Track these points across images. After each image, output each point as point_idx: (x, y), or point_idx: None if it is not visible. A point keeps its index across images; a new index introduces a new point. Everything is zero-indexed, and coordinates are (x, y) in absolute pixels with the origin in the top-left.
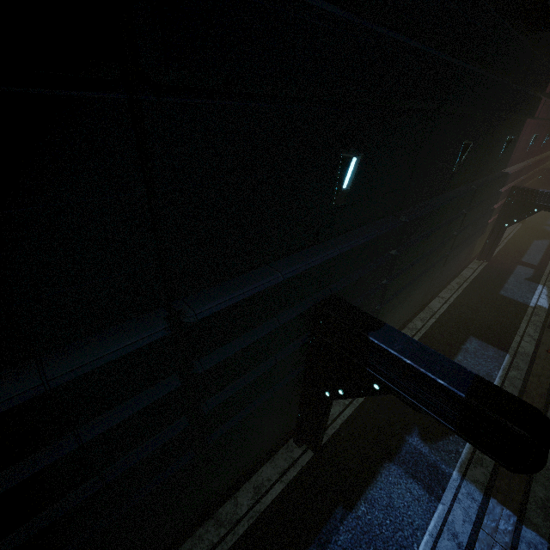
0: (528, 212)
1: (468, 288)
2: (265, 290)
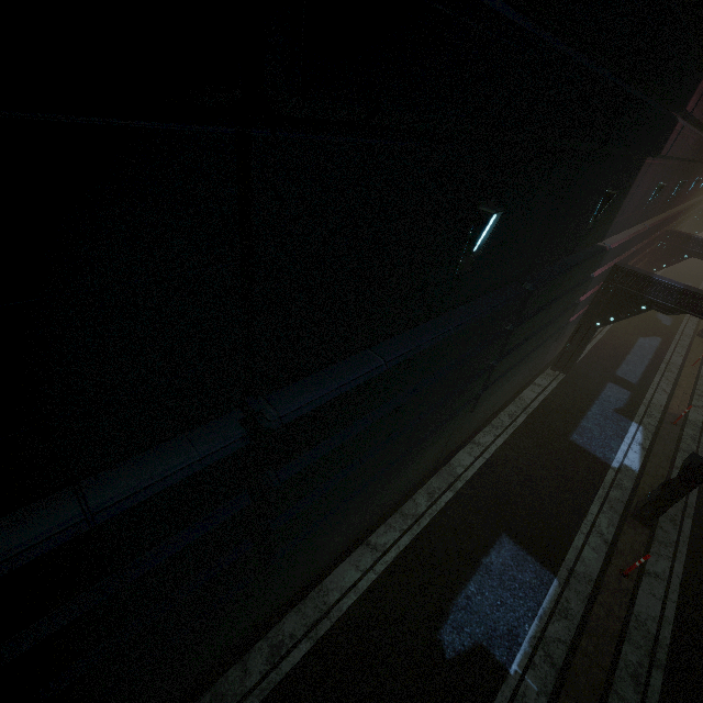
0: (633, 309)
1: (525, 425)
2: None
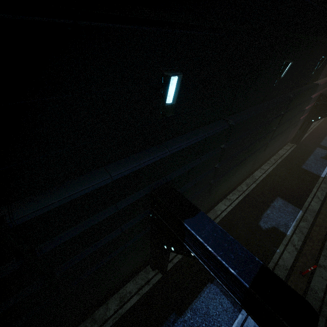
0: None
1: (281, 163)
2: (93, 190)
